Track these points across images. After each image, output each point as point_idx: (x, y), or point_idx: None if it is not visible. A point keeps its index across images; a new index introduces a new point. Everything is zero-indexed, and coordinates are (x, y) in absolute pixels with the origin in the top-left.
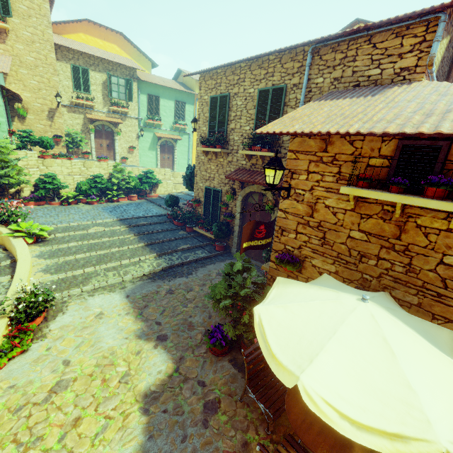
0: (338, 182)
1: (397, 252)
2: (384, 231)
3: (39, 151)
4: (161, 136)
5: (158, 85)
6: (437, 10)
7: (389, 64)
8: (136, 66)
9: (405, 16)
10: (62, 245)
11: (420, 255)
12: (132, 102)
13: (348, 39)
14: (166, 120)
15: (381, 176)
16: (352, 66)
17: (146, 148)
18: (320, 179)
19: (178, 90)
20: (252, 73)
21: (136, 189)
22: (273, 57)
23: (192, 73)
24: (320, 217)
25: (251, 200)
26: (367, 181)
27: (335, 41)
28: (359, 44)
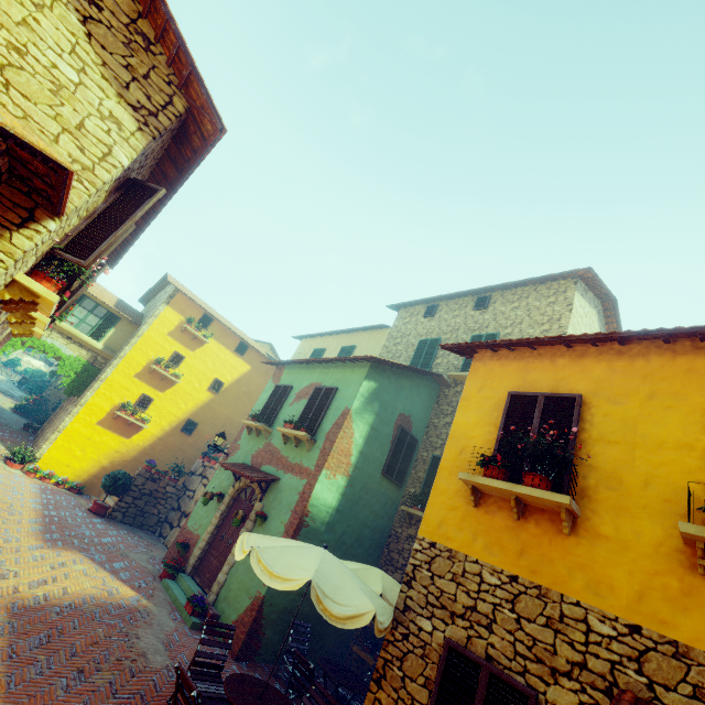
0: None
1: None
2: None
3: (25, 350)
4: None
5: None
6: None
7: None
8: None
9: None
10: (2, 369)
11: None
12: None
13: None
14: None
15: None
16: None
17: None
18: None
19: None
20: None
21: None
22: None
23: None
24: None
25: None
26: None
27: None
28: None
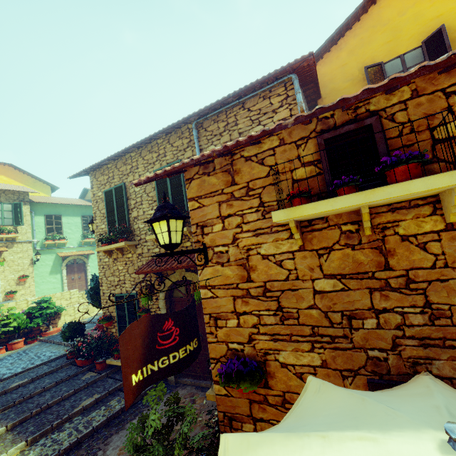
0: (266, 217)
1: (398, 290)
2: (361, 263)
3: None
4: (65, 255)
5: (59, 204)
6: (287, 69)
7: (268, 120)
8: (28, 190)
9: (264, 78)
10: None
11: (434, 282)
12: (23, 225)
13: (224, 109)
14: (72, 237)
15: (317, 188)
16: (236, 129)
17: (45, 273)
18: (241, 221)
19: (85, 206)
20: (144, 159)
21: (22, 330)
22: (161, 140)
23: (79, 173)
24: (262, 276)
25: (177, 294)
26: (304, 195)
27: (214, 113)
28: (236, 112)
